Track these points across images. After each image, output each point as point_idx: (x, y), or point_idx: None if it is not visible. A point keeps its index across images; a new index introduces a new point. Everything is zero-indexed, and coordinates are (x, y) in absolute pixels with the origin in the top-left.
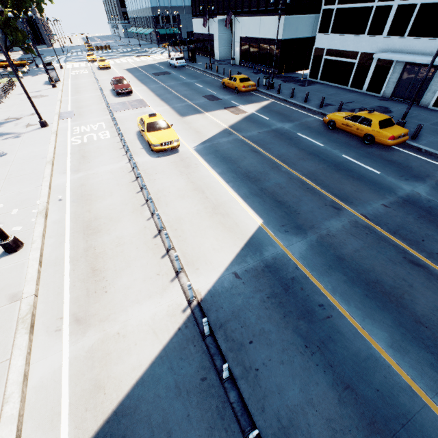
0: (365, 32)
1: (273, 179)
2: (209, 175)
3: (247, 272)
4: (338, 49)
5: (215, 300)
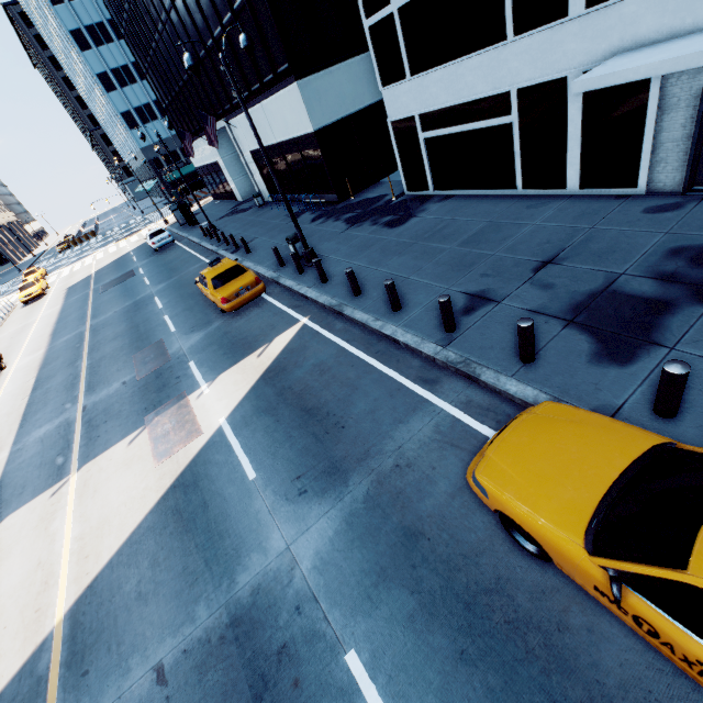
0: (504, 31)
1: None
2: None
3: None
4: (448, 106)
5: None
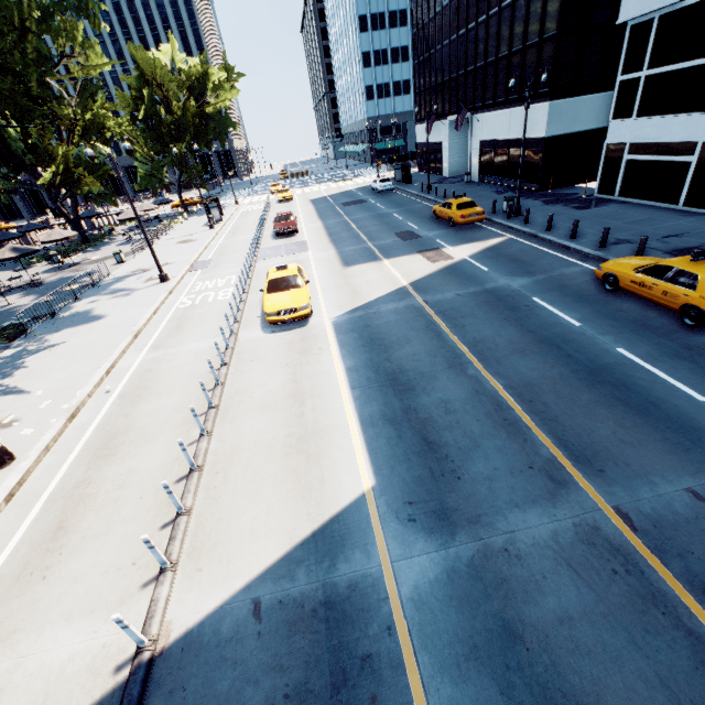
0: None
1: (440, 390)
2: (329, 371)
3: (280, 607)
4: (653, 142)
5: (184, 661)
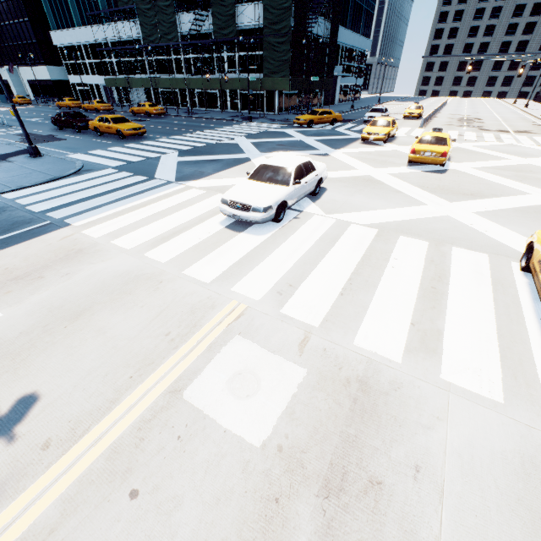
0: (85, 74)
1: None
2: None
3: None
4: (80, 83)
5: None
